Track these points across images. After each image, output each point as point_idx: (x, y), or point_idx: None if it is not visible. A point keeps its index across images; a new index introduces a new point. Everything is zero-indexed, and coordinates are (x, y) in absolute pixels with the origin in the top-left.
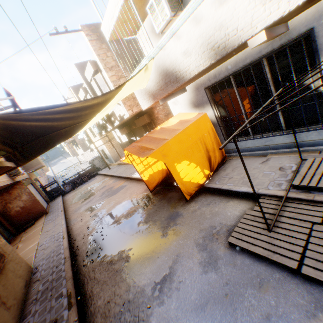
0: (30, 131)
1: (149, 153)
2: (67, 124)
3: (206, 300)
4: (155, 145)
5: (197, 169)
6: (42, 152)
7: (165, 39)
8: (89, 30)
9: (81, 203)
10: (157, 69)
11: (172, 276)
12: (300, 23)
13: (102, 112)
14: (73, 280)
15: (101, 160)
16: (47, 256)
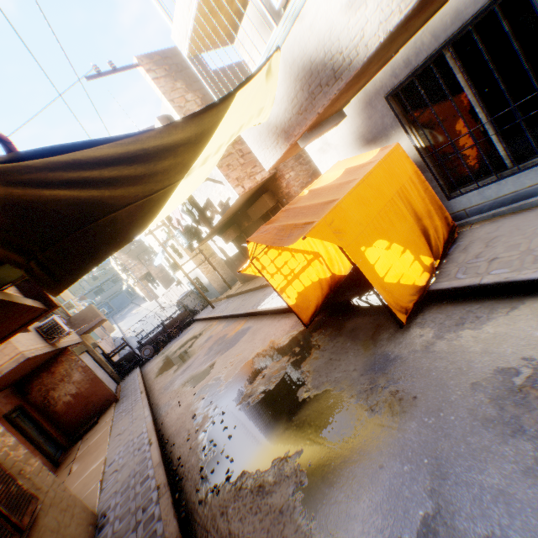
0: (56, 214)
1: (304, 232)
2: (131, 196)
3: None
4: (311, 217)
5: (406, 257)
6: (88, 264)
7: None
8: (151, 62)
9: (173, 373)
10: (290, 70)
11: (451, 521)
12: None
13: (194, 170)
14: None
15: (196, 296)
16: (123, 485)
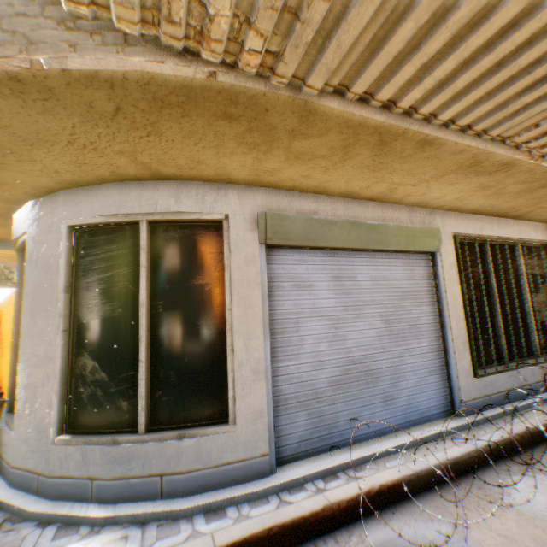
0: None
1: None
2: None
3: None
4: None
5: None
6: None
7: None
8: None
9: None
10: None
11: None
12: None
13: None
14: None
15: None
16: None
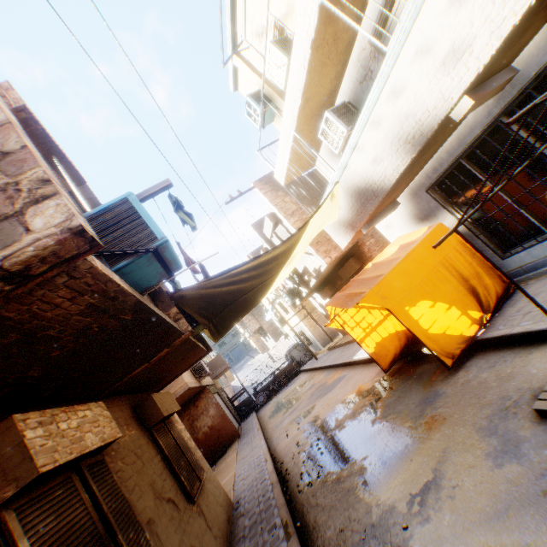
0: (221, 299)
1: (359, 299)
2: (254, 284)
3: (504, 504)
4: (367, 287)
5: (451, 312)
6: (232, 323)
7: (345, 157)
8: (262, 183)
9: (282, 415)
10: (346, 192)
11: (438, 481)
12: (531, 58)
13: (289, 263)
14: (287, 506)
15: (302, 348)
16: (248, 485)
